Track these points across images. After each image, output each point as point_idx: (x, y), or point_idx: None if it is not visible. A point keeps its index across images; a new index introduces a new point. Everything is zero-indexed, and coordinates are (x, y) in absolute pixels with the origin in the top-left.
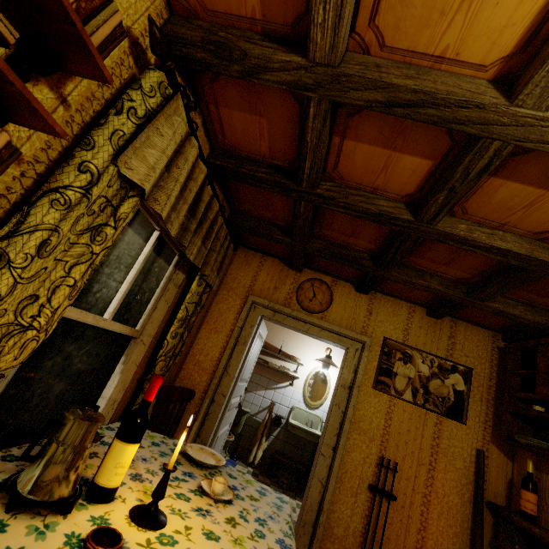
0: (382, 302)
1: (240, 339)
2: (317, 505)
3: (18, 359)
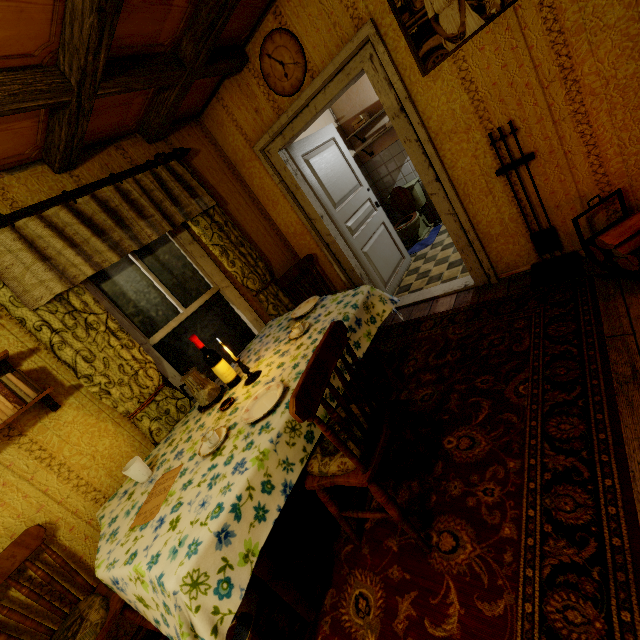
0: None
1: (291, 189)
2: (461, 231)
3: (155, 378)
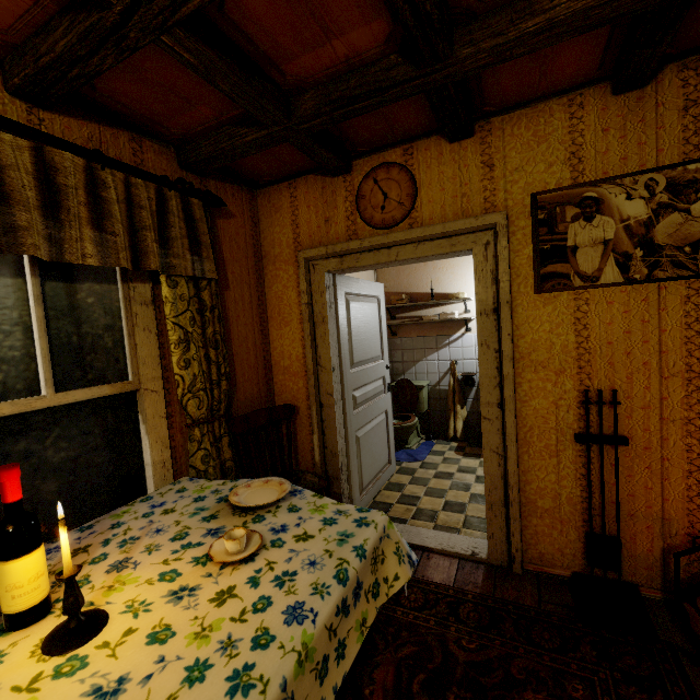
0: (506, 131)
1: (316, 318)
2: (501, 481)
3: None
